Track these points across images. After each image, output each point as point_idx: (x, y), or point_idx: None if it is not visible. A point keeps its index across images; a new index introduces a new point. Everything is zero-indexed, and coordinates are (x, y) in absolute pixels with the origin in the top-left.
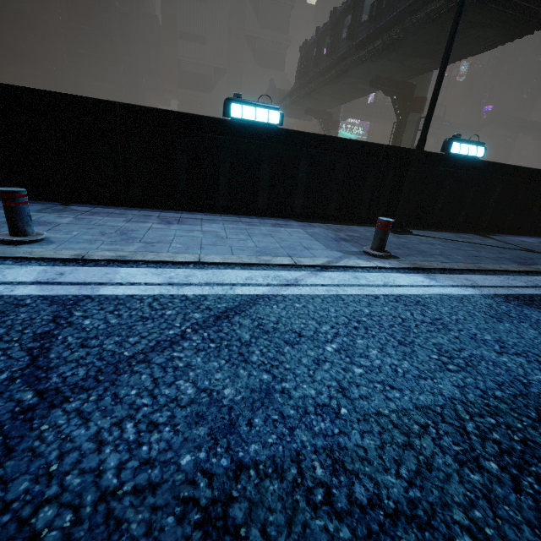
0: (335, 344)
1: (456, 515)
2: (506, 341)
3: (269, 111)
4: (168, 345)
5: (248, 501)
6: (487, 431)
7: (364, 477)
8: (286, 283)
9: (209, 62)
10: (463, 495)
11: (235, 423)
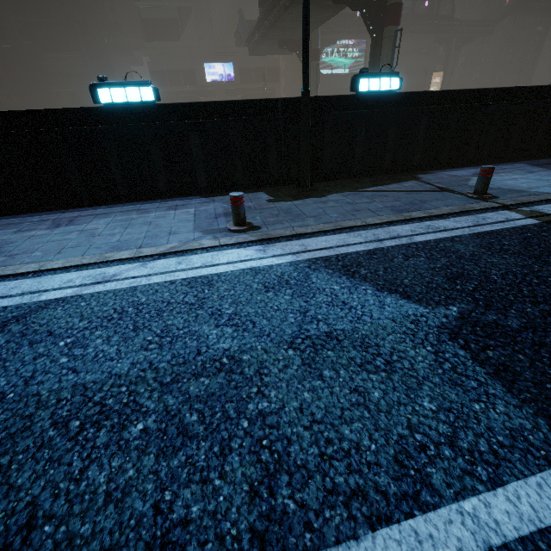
0: (72, 338)
1: (5, 459)
2: (242, 313)
3: (140, 88)
4: None
5: None
6: (108, 398)
7: None
8: (99, 281)
9: (170, 1)
10: (26, 446)
11: None
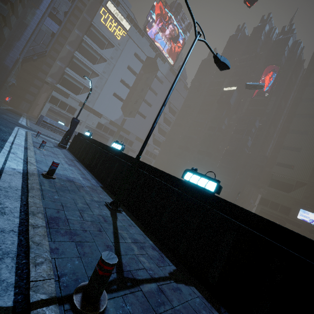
0: None
1: None
2: None
3: (120, 145)
4: None
5: None
6: None
7: None
8: (11, 152)
9: (293, 177)
10: None
11: None
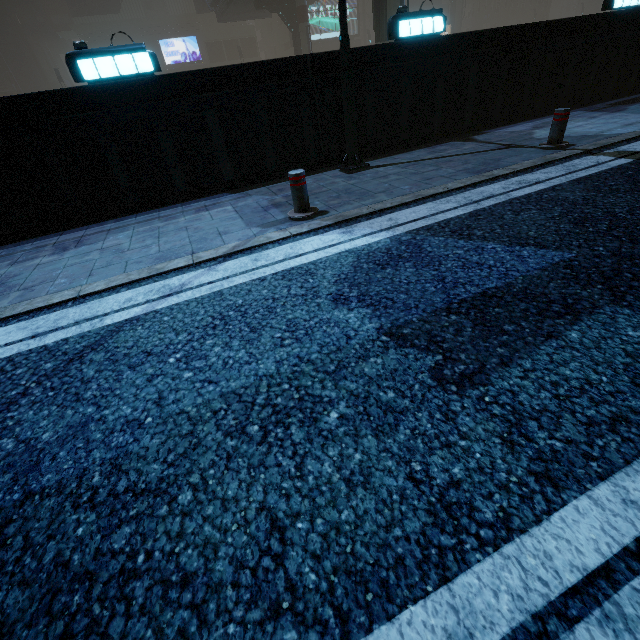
0: (180, 353)
1: (193, 478)
2: (370, 293)
3: (133, 55)
4: (5, 407)
5: (23, 519)
6: (274, 398)
7: (133, 472)
8: (168, 294)
9: None
10: (210, 461)
11: (40, 462)
